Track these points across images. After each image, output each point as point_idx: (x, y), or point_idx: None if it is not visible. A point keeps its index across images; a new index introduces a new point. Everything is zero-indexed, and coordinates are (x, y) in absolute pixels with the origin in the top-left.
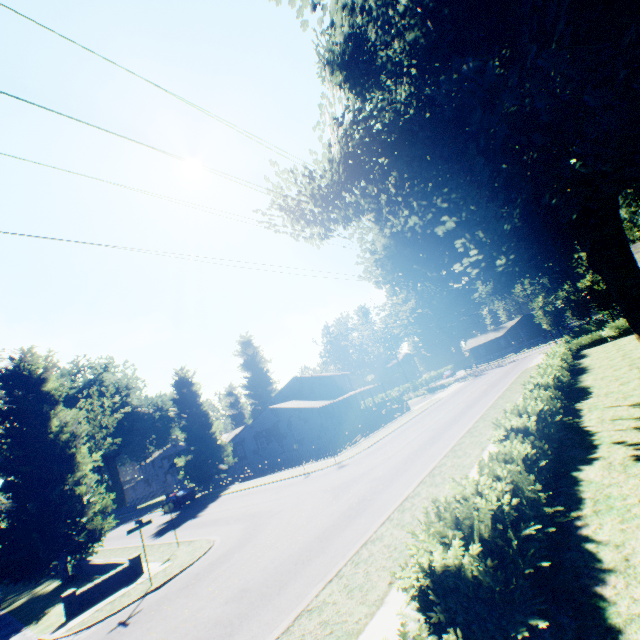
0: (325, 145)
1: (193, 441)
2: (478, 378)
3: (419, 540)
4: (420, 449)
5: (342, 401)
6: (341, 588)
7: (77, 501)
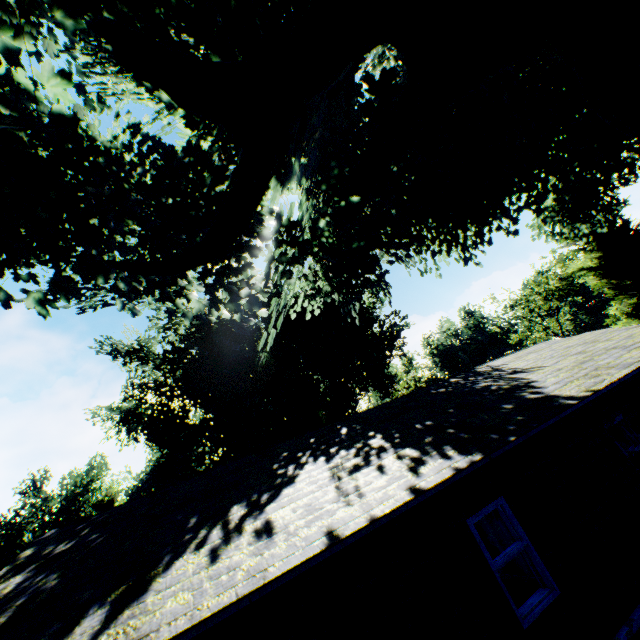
0: None
1: None
2: None
3: None
4: None
5: None
6: None
7: None
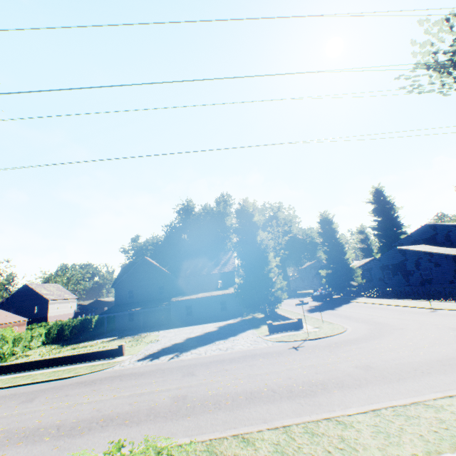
0: None
1: (331, 261)
2: None
3: None
4: None
5: None
6: None
7: (269, 280)
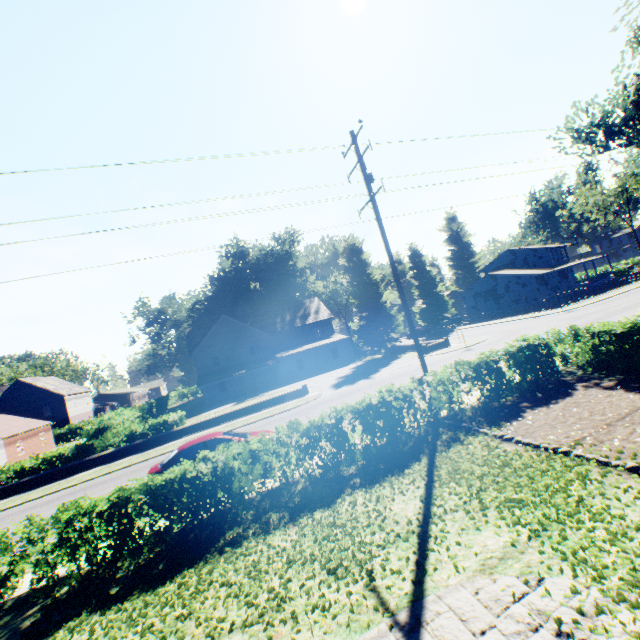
0: (619, 83)
1: (423, 297)
2: None
3: None
4: None
5: (556, 272)
6: None
7: (391, 317)
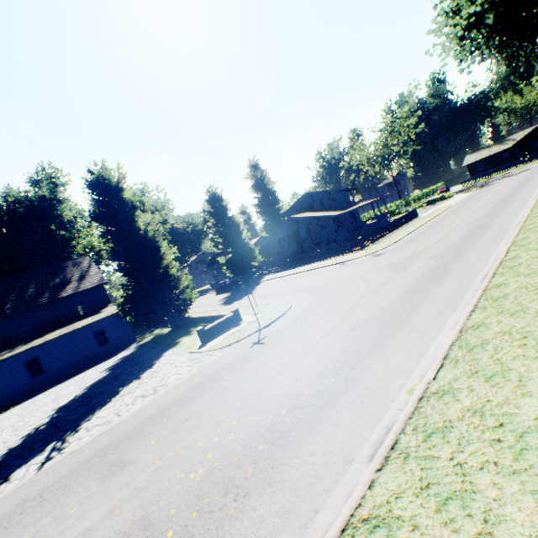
0: None
1: (229, 245)
2: (487, 187)
3: None
4: (470, 235)
5: (348, 213)
6: (496, 314)
7: (171, 279)
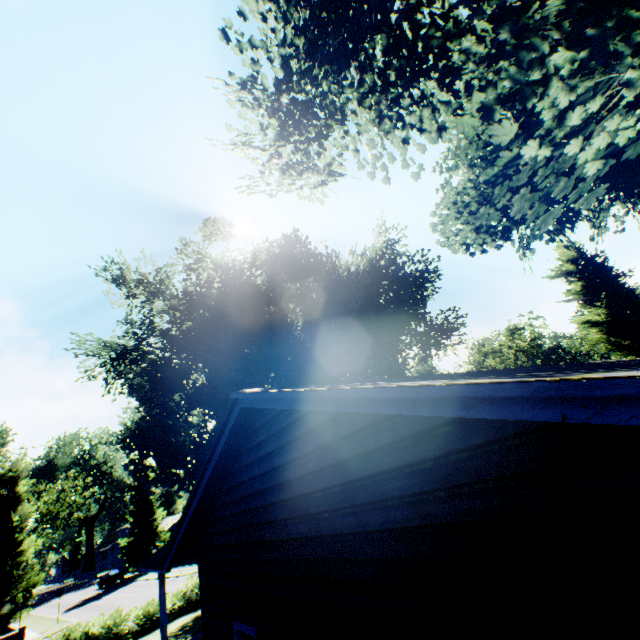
0: None
1: (137, 524)
2: None
3: (51, 639)
4: None
5: None
6: None
7: (15, 577)
